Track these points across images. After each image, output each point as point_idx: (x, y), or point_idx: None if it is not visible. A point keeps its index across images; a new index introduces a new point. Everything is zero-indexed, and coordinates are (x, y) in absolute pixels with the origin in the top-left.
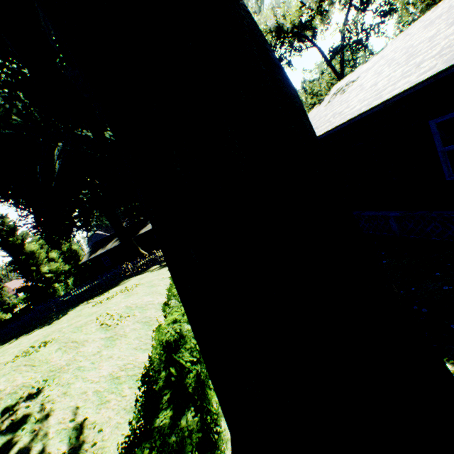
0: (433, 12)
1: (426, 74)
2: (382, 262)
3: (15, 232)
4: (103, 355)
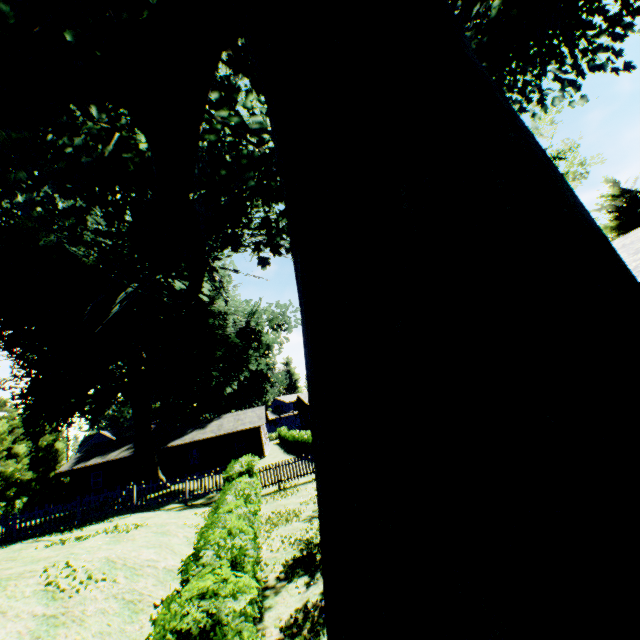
0: None
1: None
2: None
3: None
4: None
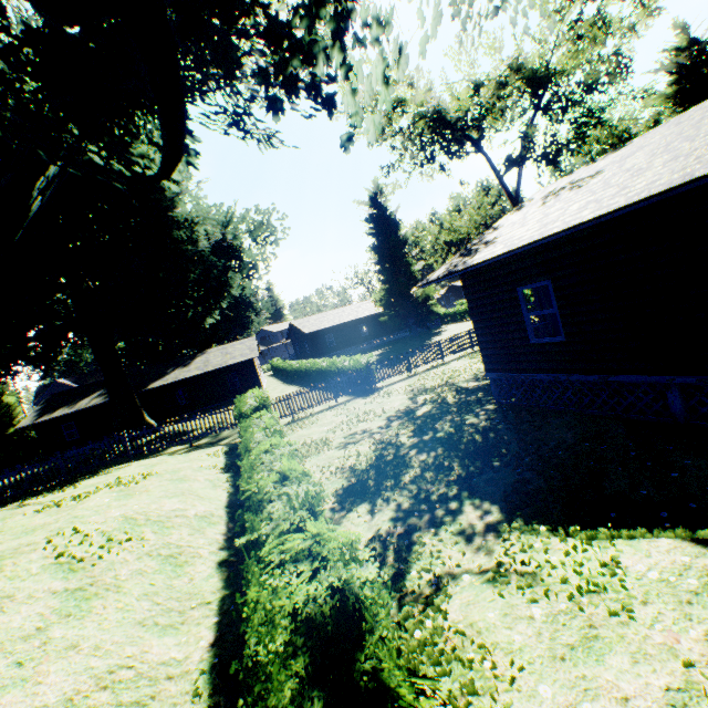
0: None
1: None
2: (681, 464)
3: None
4: (53, 639)
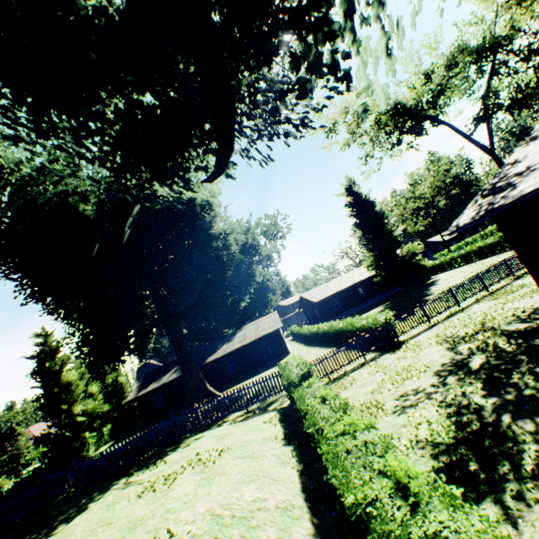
0: None
1: None
2: None
3: (56, 354)
4: None
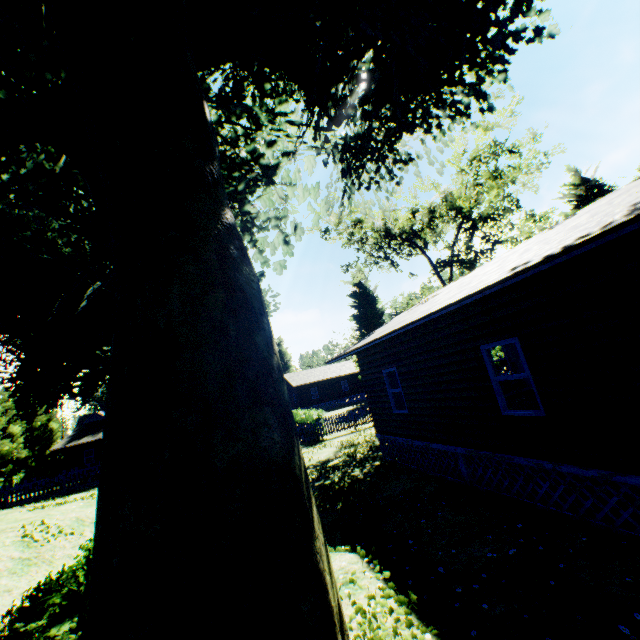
0: (508, 252)
1: (455, 299)
2: (438, 514)
3: None
4: (0, 584)
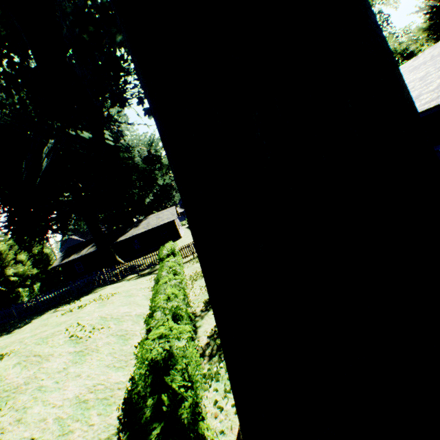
0: (415, 61)
1: (430, 104)
2: None
3: None
4: (70, 372)
